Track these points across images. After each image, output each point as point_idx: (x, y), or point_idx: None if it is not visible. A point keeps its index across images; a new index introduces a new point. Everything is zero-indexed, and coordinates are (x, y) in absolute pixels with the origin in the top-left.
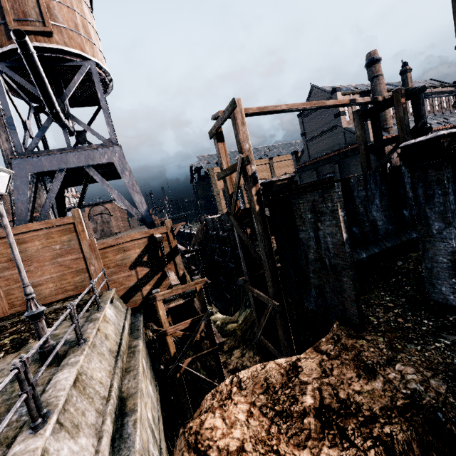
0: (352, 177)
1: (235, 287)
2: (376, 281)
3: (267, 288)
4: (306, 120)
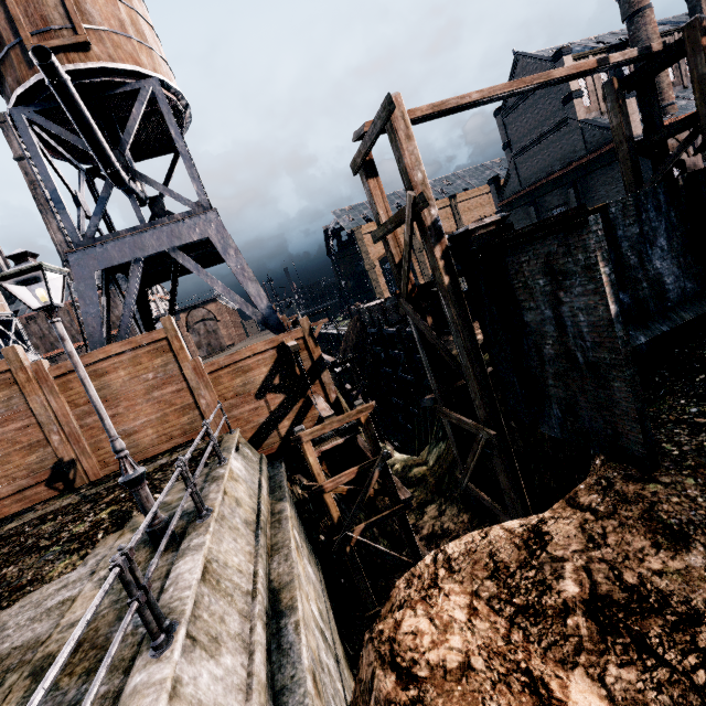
0: (612, 204)
1: (417, 411)
2: (668, 381)
3: (470, 408)
4: (510, 119)
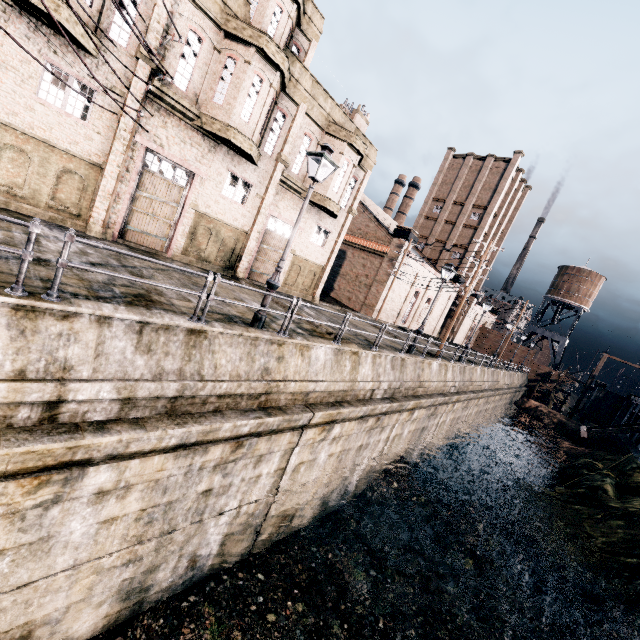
0: None
1: None
2: None
3: None
4: None
